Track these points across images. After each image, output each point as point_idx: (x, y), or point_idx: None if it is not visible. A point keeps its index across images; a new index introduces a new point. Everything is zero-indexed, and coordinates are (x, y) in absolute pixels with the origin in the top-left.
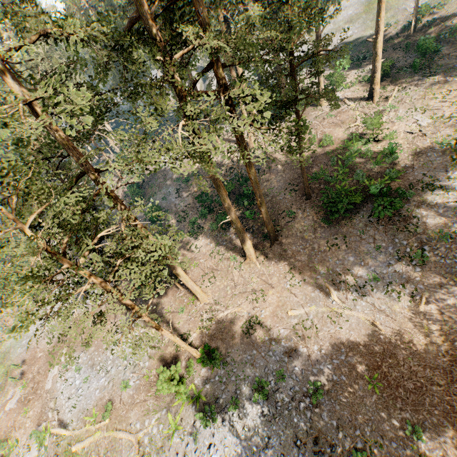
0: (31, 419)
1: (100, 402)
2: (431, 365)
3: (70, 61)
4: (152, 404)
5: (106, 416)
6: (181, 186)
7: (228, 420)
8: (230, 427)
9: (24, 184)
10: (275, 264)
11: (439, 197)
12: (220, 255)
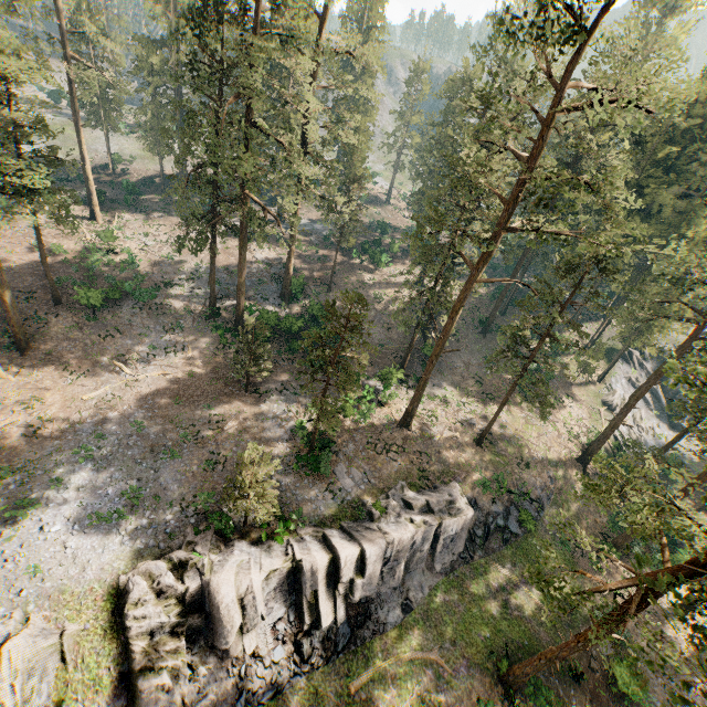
0: None
1: None
2: (206, 379)
3: None
4: None
5: None
6: None
7: (55, 500)
8: (62, 500)
9: None
10: (42, 369)
11: (178, 291)
12: None
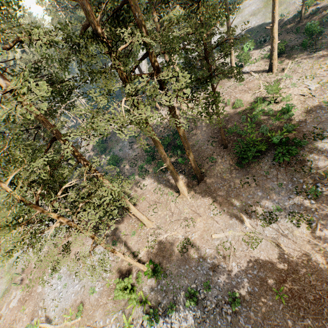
0: (27, 315)
1: (74, 303)
2: (327, 281)
3: (43, 58)
4: (111, 306)
5: (78, 315)
6: (133, 140)
7: (167, 321)
8: (169, 326)
9: (2, 154)
10: (202, 198)
11: (327, 144)
12: (161, 191)
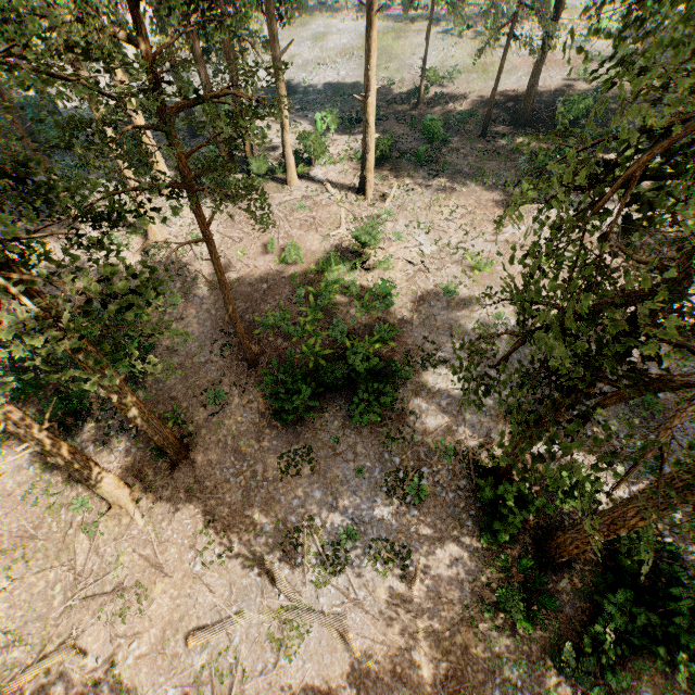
0: None
1: None
2: None
3: None
4: None
5: None
6: None
7: None
8: None
9: None
10: (177, 514)
11: (443, 379)
12: (51, 496)
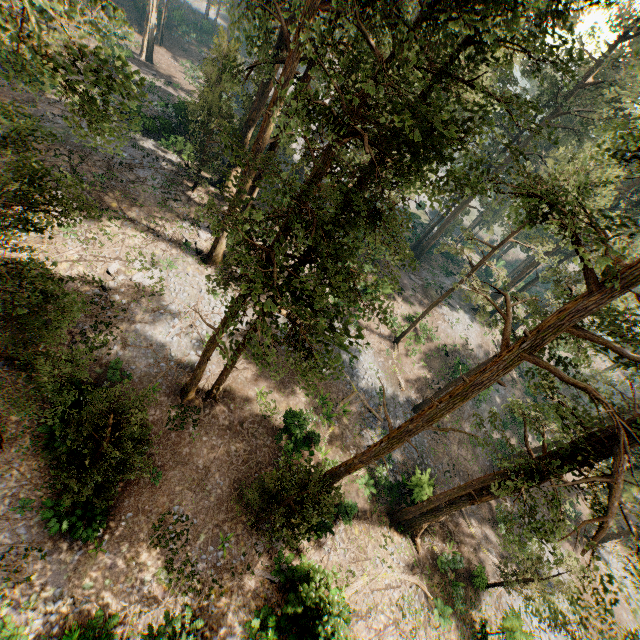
0: None
1: None
2: None
3: None
4: None
5: None
6: None
7: None
8: None
9: None
10: None
11: None
12: None
